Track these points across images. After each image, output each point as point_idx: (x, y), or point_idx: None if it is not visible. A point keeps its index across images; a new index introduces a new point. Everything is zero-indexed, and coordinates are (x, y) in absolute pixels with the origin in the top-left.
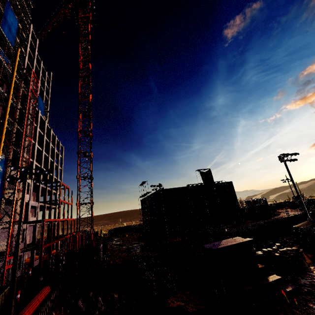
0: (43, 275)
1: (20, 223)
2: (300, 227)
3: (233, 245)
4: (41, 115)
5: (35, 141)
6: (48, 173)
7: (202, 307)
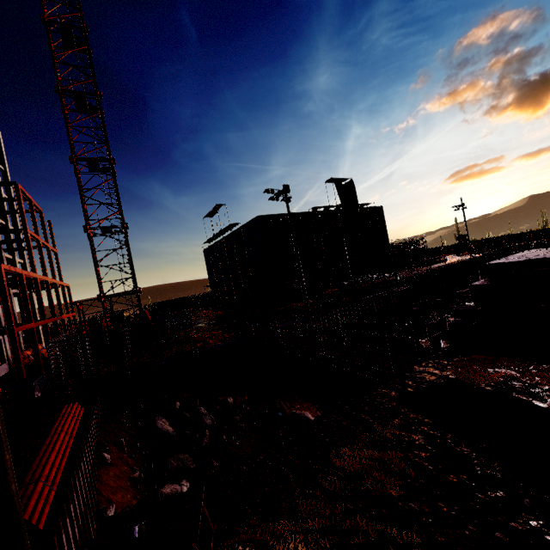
0: (39, 388)
1: None
2: None
3: None
4: None
5: None
6: None
7: None
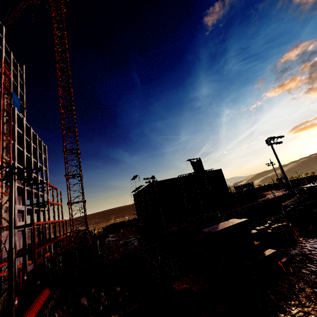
0: (40, 279)
1: (11, 227)
2: (289, 204)
3: (230, 227)
4: (17, 112)
5: (14, 141)
6: (36, 172)
7: (206, 286)
